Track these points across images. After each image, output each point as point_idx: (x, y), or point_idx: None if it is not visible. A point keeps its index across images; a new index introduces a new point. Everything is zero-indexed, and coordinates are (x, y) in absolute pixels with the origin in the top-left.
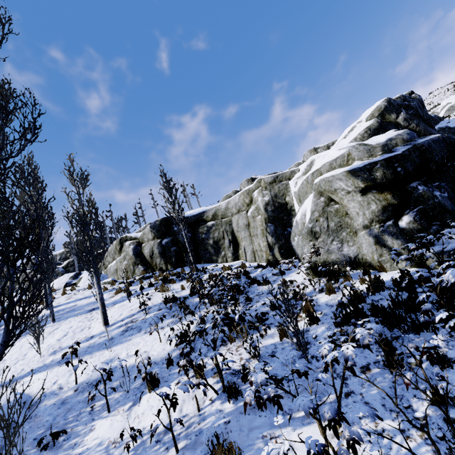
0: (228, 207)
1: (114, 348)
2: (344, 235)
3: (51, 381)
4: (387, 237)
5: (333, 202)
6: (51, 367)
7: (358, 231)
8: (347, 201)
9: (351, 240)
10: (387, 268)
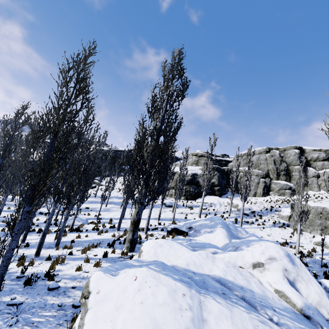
0: None
1: None
2: None
3: None
4: None
5: None
6: None
7: None
8: None
9: None
10: None
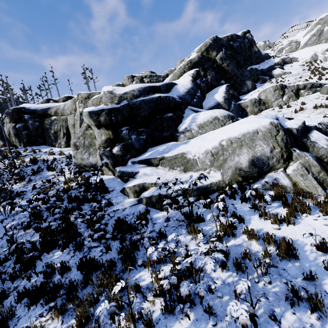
0: (64, 109)
1: None
2: (91, 150)
3: None
4: (104, 157)
5: (90, 128)
6: None
7: (97, 150)
8: (93, 130)
9: (95, 154)
10: (105, 173)
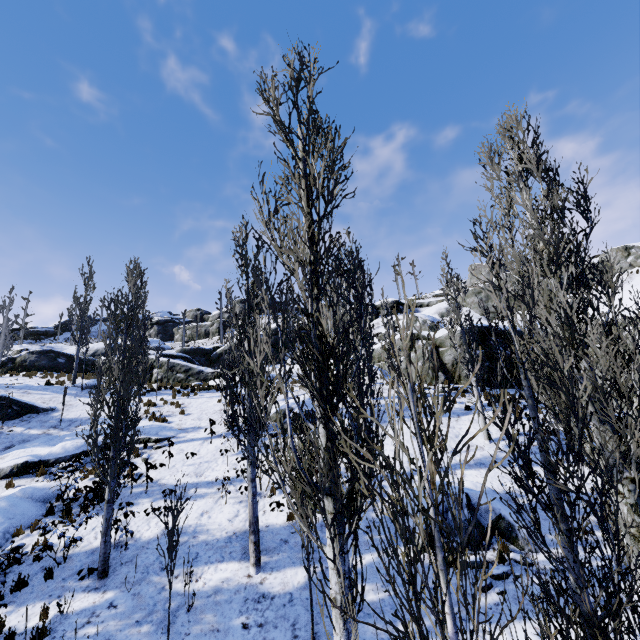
0: None
1: (536, 469)
2: None
3: (495, 481)
4: None
5: None
6: (474, 468)
7: None
8: None
9: None
10: None
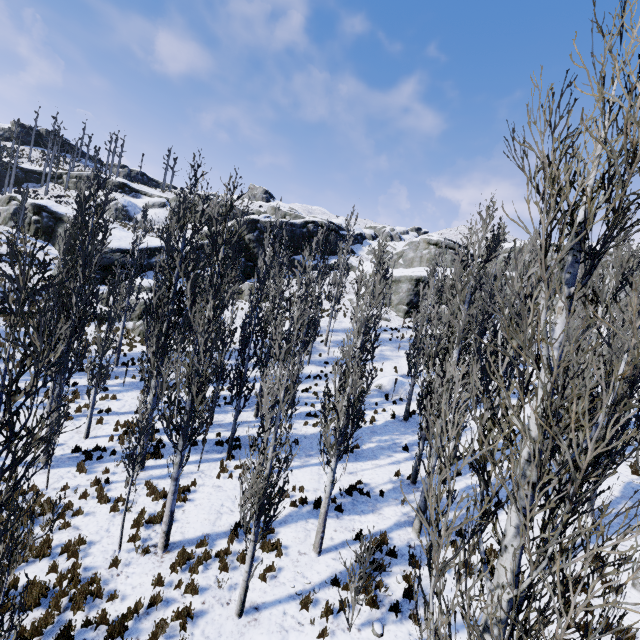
0: None
1: None
2: None
3: None
4: None
5: None
6: None
7: None
8: None
9: None
10: None
